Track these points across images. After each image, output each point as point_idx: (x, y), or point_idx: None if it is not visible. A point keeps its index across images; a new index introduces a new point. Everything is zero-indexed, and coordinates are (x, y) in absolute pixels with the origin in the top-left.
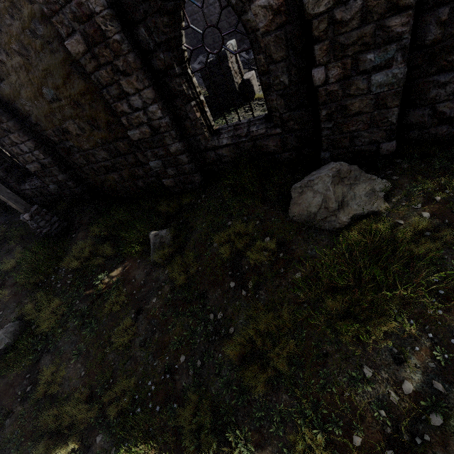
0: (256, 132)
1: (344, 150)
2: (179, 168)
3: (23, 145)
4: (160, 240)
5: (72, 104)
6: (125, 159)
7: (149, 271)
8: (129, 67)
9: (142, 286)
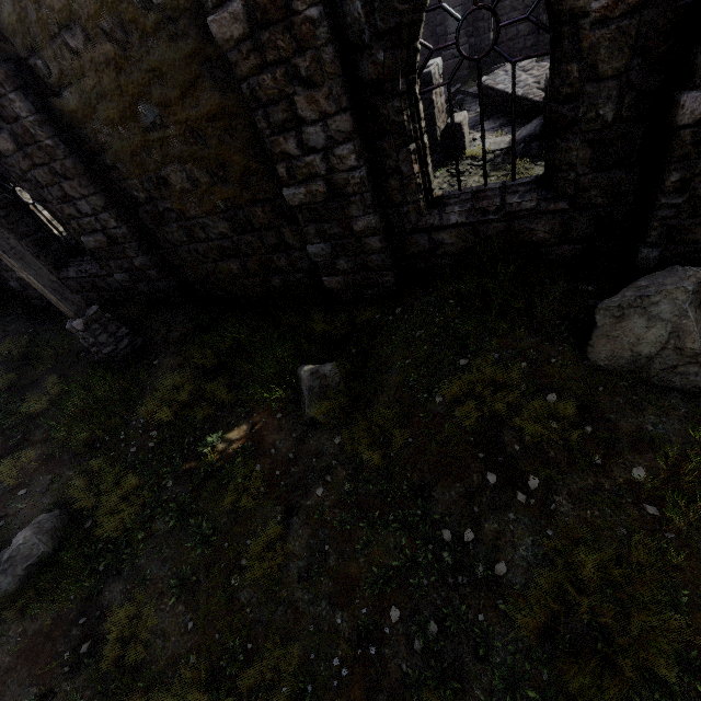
0: (518, 205)
1: (689, 246)
2: (361, 259)
3: (84, 201)
4: (321, 381)
5: (187, 136)
6: (258, 239)
7: (301, 436)
8: (320, 70)
9: (291, 464)
